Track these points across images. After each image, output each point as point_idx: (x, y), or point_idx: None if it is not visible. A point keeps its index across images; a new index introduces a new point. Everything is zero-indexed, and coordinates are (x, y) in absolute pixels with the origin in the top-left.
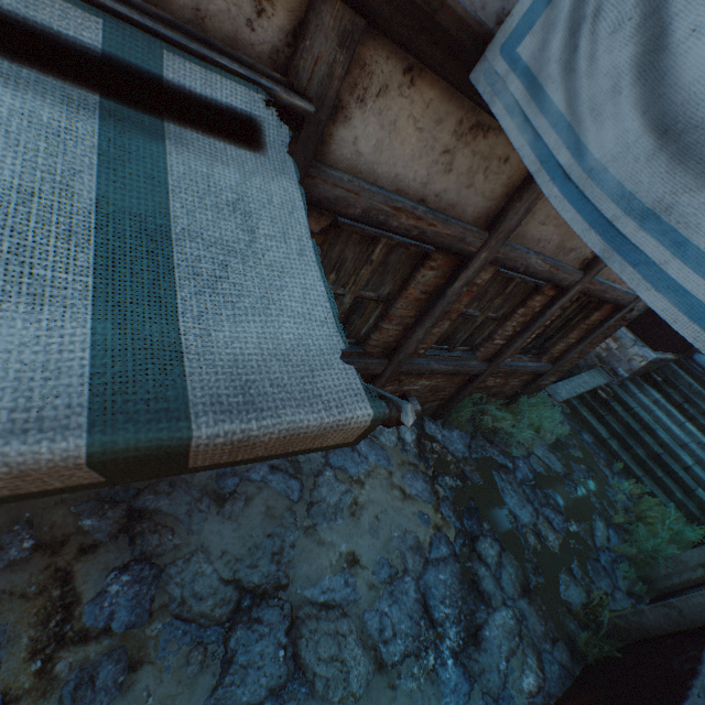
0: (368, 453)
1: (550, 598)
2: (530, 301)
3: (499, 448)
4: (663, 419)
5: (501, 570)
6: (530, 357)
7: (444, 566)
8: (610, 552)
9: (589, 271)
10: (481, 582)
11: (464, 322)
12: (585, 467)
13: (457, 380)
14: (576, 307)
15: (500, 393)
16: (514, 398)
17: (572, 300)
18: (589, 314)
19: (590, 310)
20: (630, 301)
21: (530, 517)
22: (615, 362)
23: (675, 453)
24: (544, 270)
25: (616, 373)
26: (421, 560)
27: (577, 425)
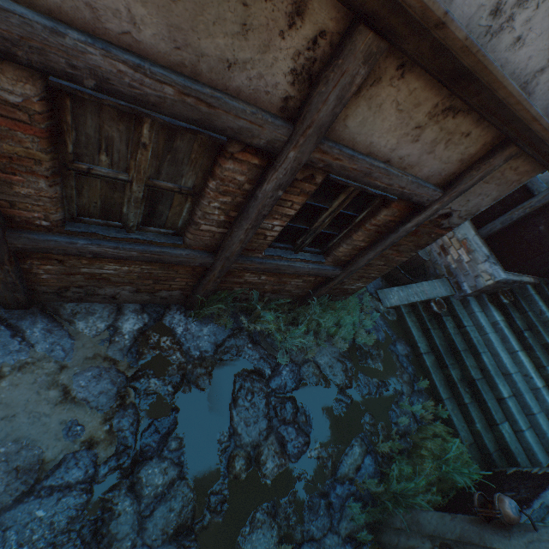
0: (40, 340)
1: (216, 545)
2: (219, 169)
3: (264, 351)
4: (495, 343)
5: (159, 505)
6: (305, 256)
7: (57, 498)
8: (352, 485)
9: (300, 124)
10: (112, 521)
11: (115, 188)
12: (378, 381)
13: (185, 270)
14: (347, 197)
15: (285, 292)
16: (307, 298)
17: (316, 181)
18: (377, 211)
19: (379, 205)
20: (434, 200)
21: (256, 436)
22: (462, 276)
23: (494, 381)
24: (169, 98)
25: (460, 288)
26: (21, 488)
27: (396, 334)
